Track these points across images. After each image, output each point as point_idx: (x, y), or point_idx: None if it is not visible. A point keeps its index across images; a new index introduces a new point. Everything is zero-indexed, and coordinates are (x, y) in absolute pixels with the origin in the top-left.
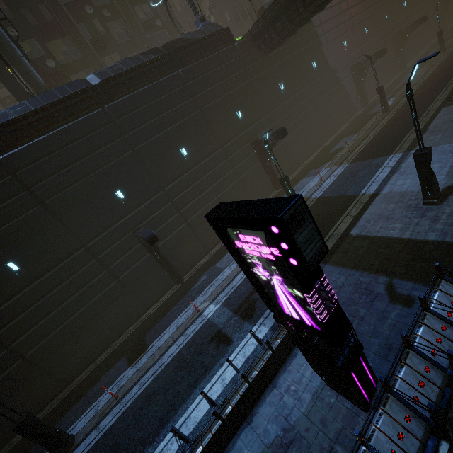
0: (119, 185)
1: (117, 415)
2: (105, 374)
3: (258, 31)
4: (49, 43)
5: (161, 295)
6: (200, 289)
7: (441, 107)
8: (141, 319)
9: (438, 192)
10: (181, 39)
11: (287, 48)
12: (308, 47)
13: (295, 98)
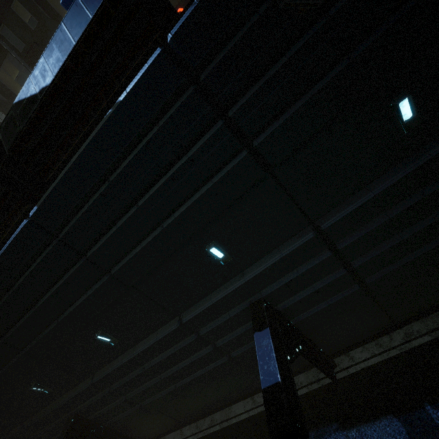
0: (34, 379)
1: None
2: None
3: None
4: (0, 72)
5: None
6: None
7: None
8: None
9: None
10: (19, 102)
11: None
12: None
13: None
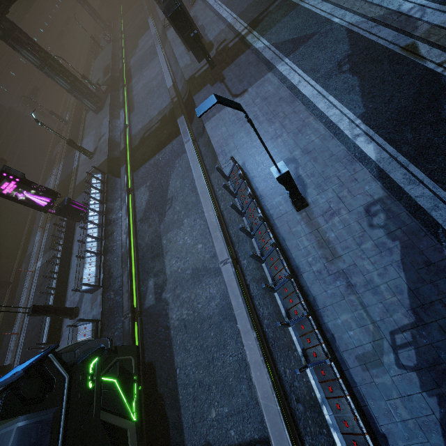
0: None
1: (25, 330)
2: (1, 350)
3: None
4: None
5: (1, 302)
6: (26, 269)
7: (86, 115)
8: None
9: (90, 152)
10: None
11: None
12: None
13: None
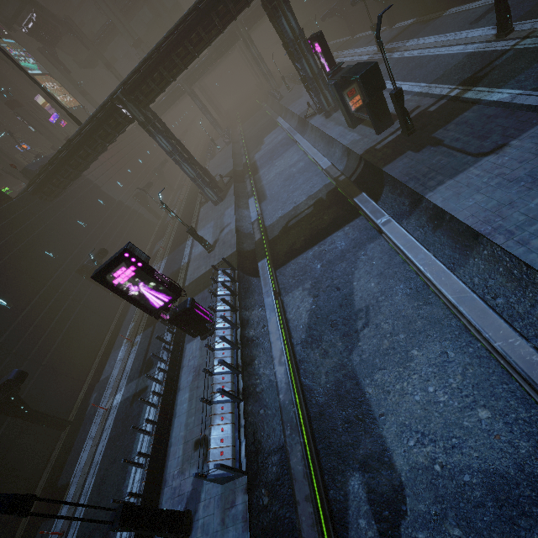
0: None
1: (76, 531)
2: None
3: (35, 187)
4: None
5: (48, 456)
6: (97, 403)
7: (200, 208)
8: (37, 492)
9: (210, 245)
10: None
11: (70, 194)
12: (88, 190)
13: (99, 228)
